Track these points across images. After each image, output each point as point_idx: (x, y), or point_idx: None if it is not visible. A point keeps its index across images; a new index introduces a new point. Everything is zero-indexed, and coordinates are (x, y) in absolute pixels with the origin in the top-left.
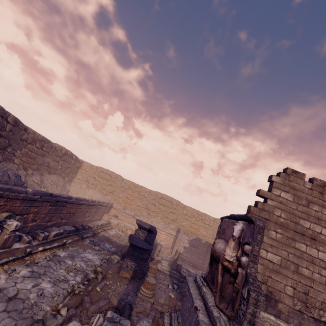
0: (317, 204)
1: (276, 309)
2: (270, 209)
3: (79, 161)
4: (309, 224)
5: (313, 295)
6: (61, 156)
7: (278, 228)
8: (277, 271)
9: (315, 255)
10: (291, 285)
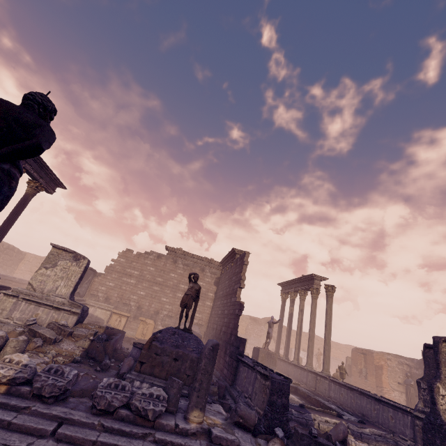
0: (135, 262)
1: (109, 302)
2: (115, 266)
3: (22, 253)
4: (130, 270)
5: (125, 295)
6: (3, 250)
7: (116, 273)
8: (113, 289)
9: (129, 281)
10: (117, 293)
